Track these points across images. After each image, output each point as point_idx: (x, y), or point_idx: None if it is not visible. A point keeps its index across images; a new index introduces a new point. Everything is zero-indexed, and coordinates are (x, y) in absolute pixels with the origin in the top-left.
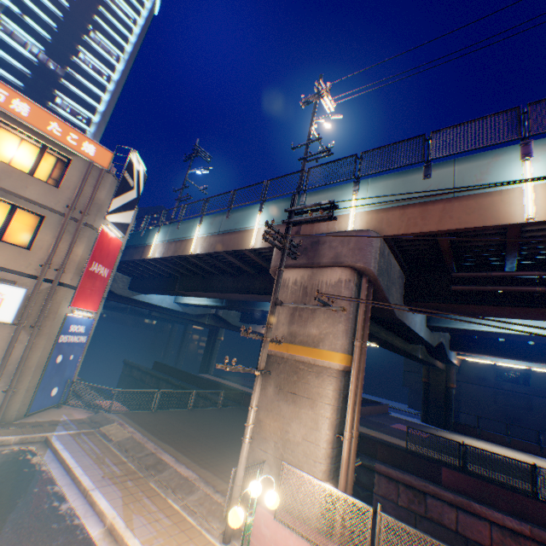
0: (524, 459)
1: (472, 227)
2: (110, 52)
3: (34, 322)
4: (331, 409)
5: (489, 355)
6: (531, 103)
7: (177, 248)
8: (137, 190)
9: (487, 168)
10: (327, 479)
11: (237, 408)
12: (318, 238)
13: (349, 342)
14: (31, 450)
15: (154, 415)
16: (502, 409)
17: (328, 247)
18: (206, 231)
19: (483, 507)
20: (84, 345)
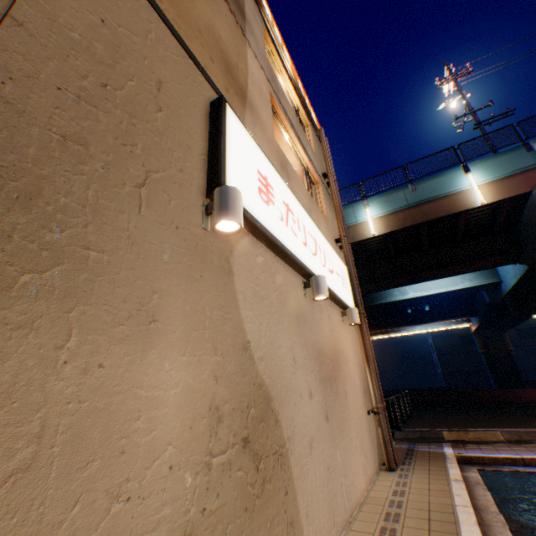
0: None
1: None
2: None
3: None
4: None
5: None
6: None
7: None
8: None
9: None
10: None
11: (414, 409)
12: None
13: None
14: (495, 471)
15: (421, 423)
16: (535, 362)
17: None
18: (384, 210)
19: None
20: None
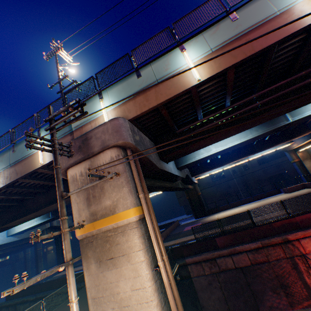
0: (238, 210)
1: (174, 95)
2: None
3: None
4: (143, 253)
5: (207, 171)
6: (174, 23)
7: None
8: None
9: (168, 62)
10: (161, 309)
11: None
12: (86, 136)
13: (135, 197)
14: None
15: None
16: (221, 193)
17: (96, 139)
18: None
19: (240, 246)
20: None
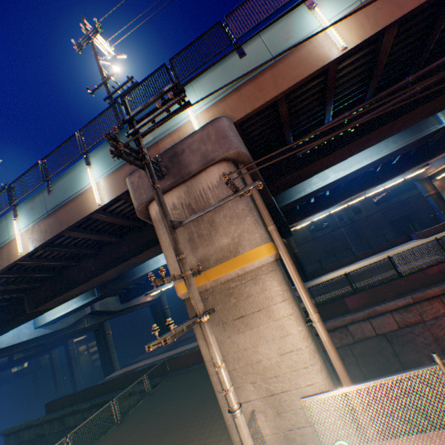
0: (355, 267)
1: (305, 77)
2: None
3: None
4: (289, 304)
5: (310, 215)
6: None
7: None
8: None
9: (288, 27)
10: (327, 375)
11: (168, 379)
12: (174, 150)
13: (265, 230)
14: None
15: None
16: (324, 249)
17: (191, 153)
18: (30, 220)
19: (382, 305)
20: None
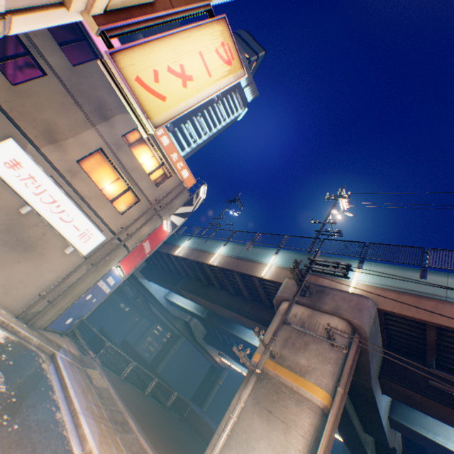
0: None
1: None
2: (203, 129)
3: (95, 262)
4: (303, 442)
5: None
6: None
7: (199, 255)
8: (194, 207)
9: None
10: None
11: (179, 417)
12: (323, 288)
13: (333, 384)
14: (43, 357)
15: (122, 382)
16: None
17: (331, 298)
18: (227, 252)
19: None
20: (105, 295)
